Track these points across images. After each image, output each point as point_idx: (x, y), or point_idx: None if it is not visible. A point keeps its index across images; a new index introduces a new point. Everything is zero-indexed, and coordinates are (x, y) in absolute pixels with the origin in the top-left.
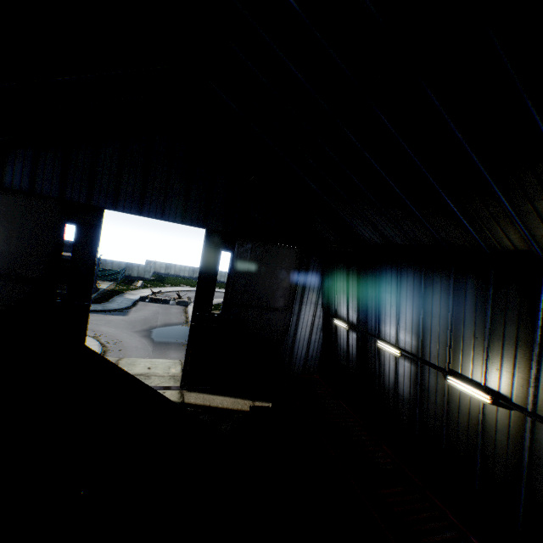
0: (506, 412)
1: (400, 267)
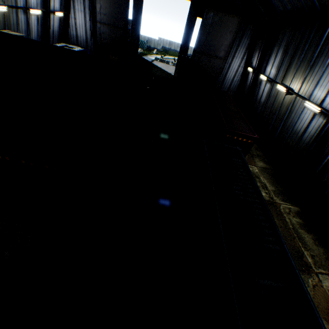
0: (290, 97)
1: (286, 28)
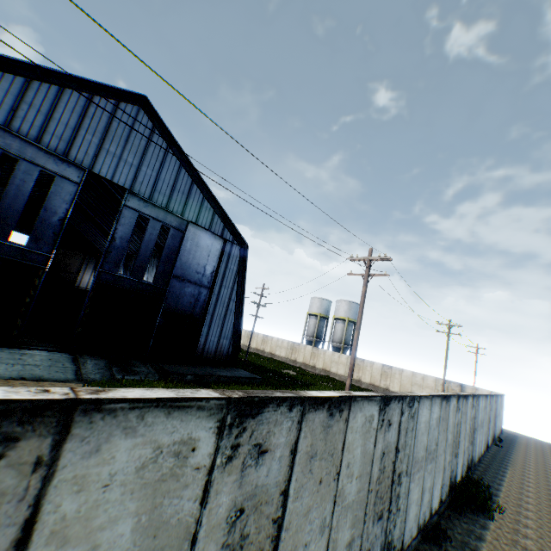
0: None
1: None
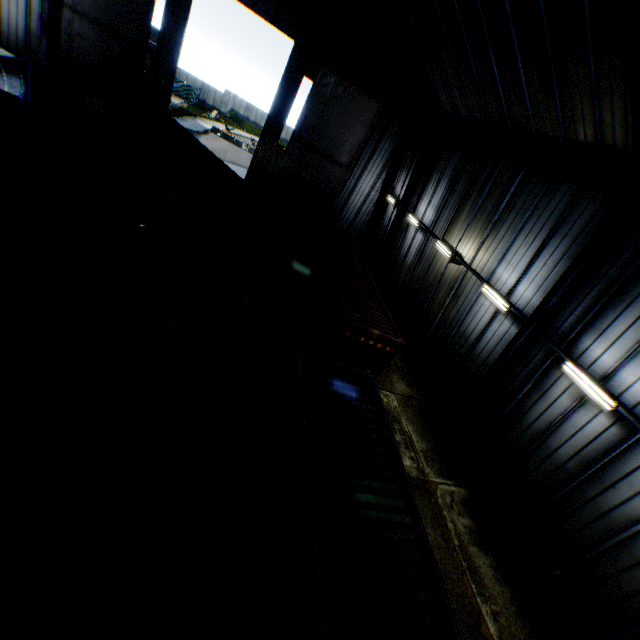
0: (457, 268)
1: (456, 145)
